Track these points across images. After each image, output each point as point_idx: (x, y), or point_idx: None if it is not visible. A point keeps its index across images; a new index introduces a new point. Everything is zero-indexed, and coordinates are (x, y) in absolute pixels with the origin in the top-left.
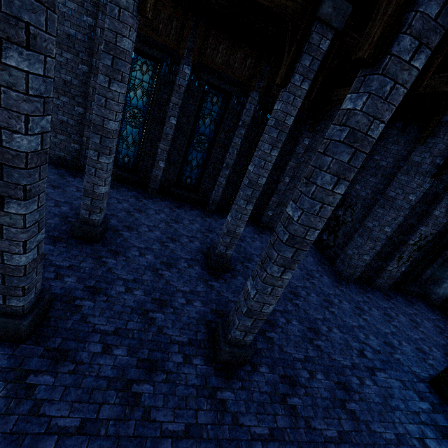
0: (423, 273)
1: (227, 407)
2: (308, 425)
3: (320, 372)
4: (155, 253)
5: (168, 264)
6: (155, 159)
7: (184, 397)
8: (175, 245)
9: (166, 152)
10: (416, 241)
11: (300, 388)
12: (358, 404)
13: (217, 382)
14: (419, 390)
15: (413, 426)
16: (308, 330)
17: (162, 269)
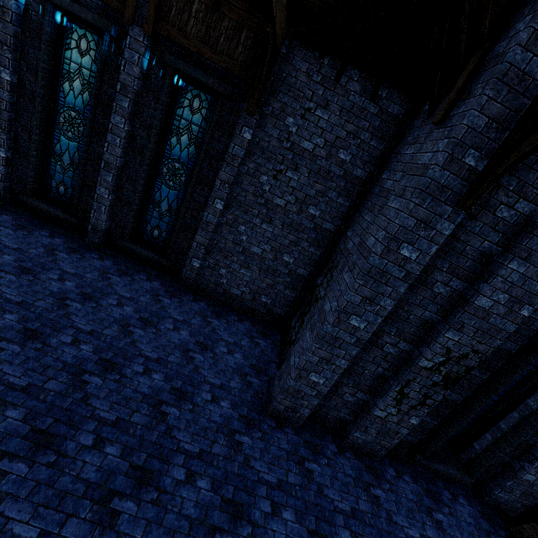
0: (477, 436)
1: None
2: None
3: None
4: None
5: None
6: None
7: None
8: None
9: (3, 131)
10: (436, 362)
11: None
12: None
13: None
14: None
15: None
16: None
17: None
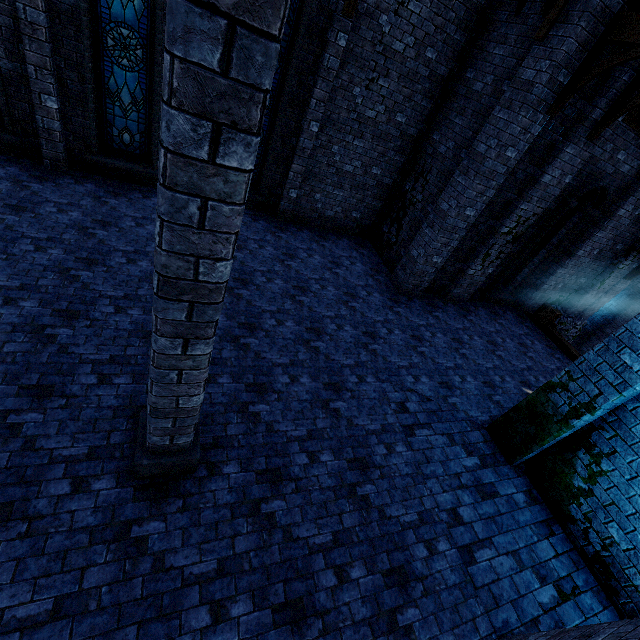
0: (519, 272)
1: (146, 548)
2: (288, 536)
3: (329, 450)
4: (42, 296)
5: (70, 314)
6: (30, 89)
7: (61, 553)
8: (93, 273)
9: (50, 73)
10: (511, 227)
11: (288, 484)
12: (376, 485)
13: (135, 511)
14: (471, 441)
15: (447, 495)
16: (325, 388)
17: (55, 326)
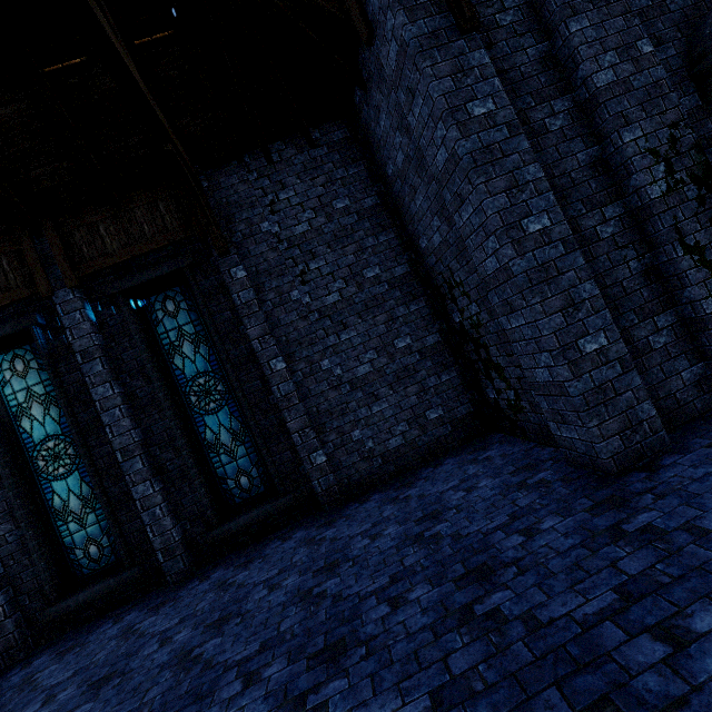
0: None
1: None
2: None
3: None
4: None
5: None
6: None
7: None
8: None
9: None
10: (662, 176)
11: None
12: None
13: None
14: None
15: None
16: None
17: None
